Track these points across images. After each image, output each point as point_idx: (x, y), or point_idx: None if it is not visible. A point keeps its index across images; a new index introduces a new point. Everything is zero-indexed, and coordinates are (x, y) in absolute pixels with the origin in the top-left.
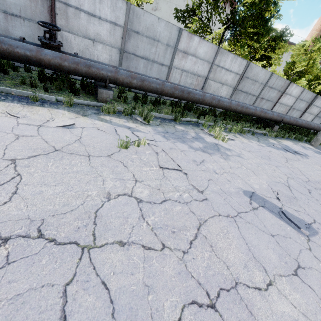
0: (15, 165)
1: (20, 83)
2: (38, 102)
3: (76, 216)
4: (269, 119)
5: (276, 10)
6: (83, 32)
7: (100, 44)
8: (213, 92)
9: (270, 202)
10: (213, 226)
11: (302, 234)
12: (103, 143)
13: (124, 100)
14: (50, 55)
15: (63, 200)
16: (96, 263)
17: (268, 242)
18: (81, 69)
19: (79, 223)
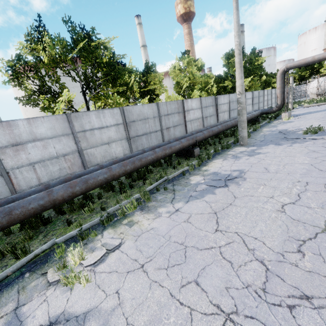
0: None
1: None
2: None
3: None
4: (181, 149)
5: (111, 52)
6: None
7: None
8: (103, 157)
9: None
10: None
11: None
12: None
13: None
14: None
15: None
16: None
17: None
18: None
19: None
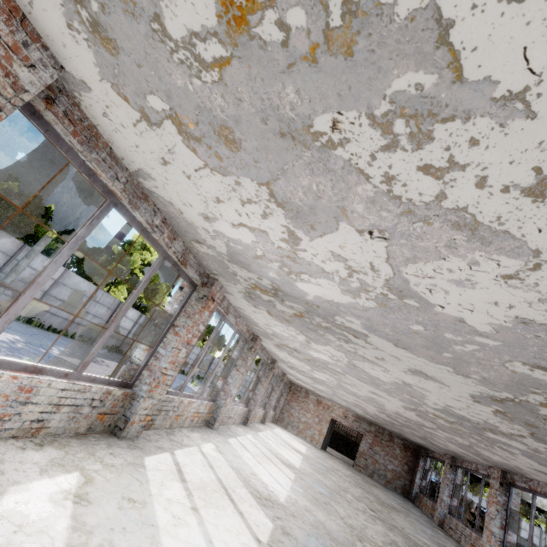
0: None
1: None
2: None
3: None
4: None
5: None
6: None
7: None
8: None
9: None
10: None
11: None
12: None
13: None
14: None
15: None
16: None
17: None
18: None
19: None
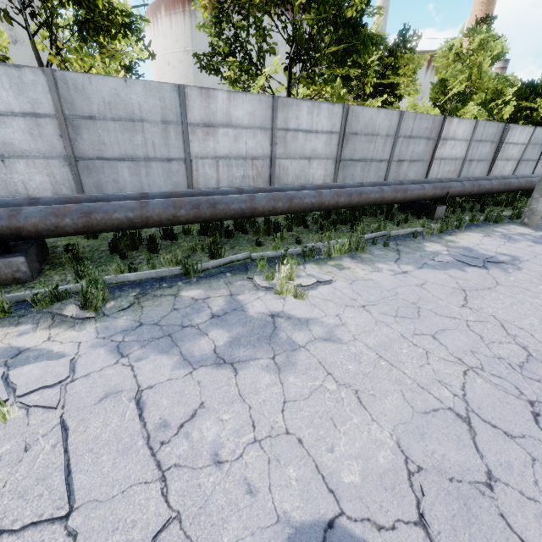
0: None
1: None
2: None
3: None
4: (419, 199)
5: (365, 1)
6: None
7: (19, 161)
8: (297, 177)
9: None
10: None
11: None
12: None
13: (75, 259)
14: None
15: None
16: None
17: None
18: None
19: None
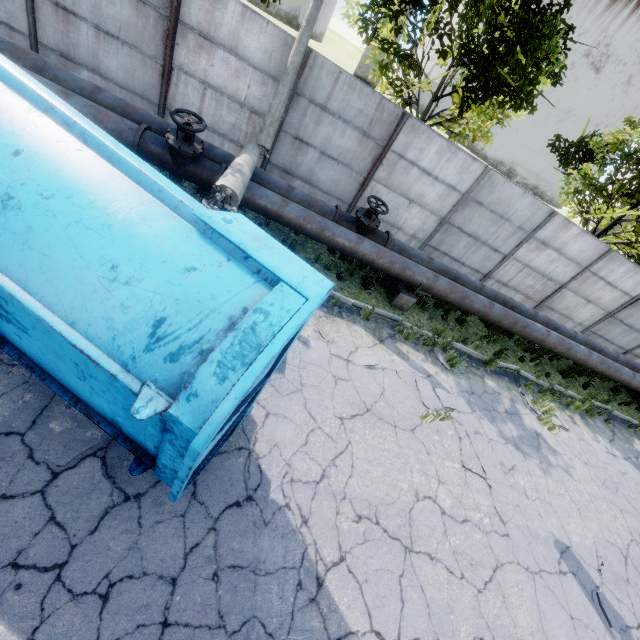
0: (344, 427)
1: (313, 260)
2: (336, 307)
3: (396, 512)
4: None
5: None
6: (403, 189)
7: (417, 207)
8: (565, 308)
9: (585, 572)
10: (509, 575)
11: (611, 635)
12: (405, 405)
13: (422, 305)
14: (368, 250)
15: (385, 487)
16: (415, 567)
17: (563, 621)
18: (394, 270)
19: (399, 520)
